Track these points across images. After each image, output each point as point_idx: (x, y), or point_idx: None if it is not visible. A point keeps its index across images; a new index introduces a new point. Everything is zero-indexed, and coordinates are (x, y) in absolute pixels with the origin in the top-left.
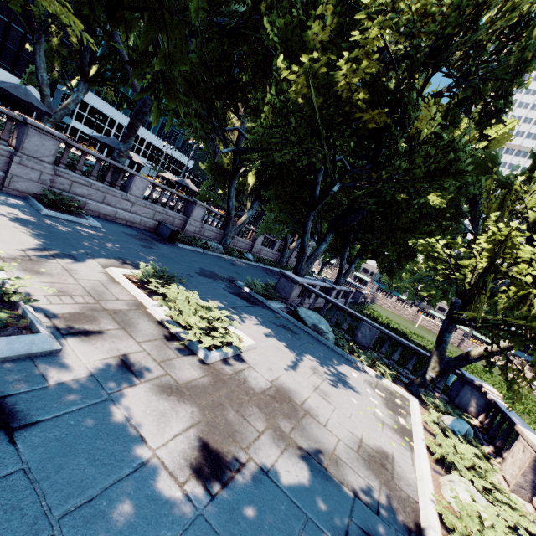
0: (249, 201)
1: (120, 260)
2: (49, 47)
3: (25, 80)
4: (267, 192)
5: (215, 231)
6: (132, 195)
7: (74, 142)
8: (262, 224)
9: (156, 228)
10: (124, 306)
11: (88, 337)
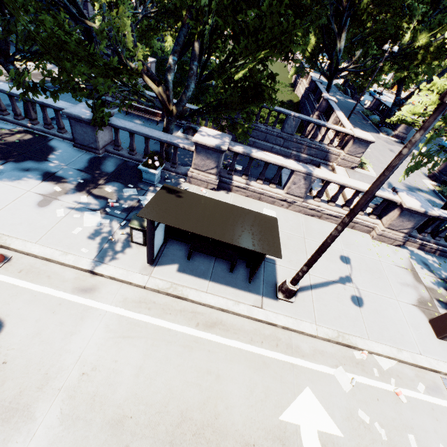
0: None
1: None
2: None
3: None
4: None
5: None
6: None
7: None
8: None
9: None
10: None
11: None
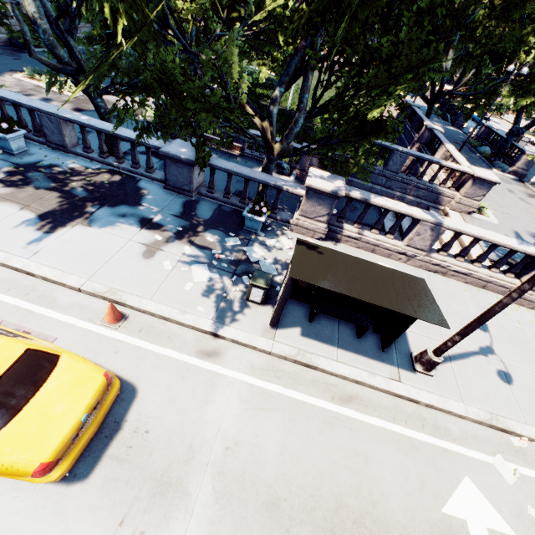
0: None
1: (13, 71)
2: None
3: None
4: None
5: None
6: None
7: None
8: None
9: (9, 41)
10: (33, 87)
11: (30, 95)
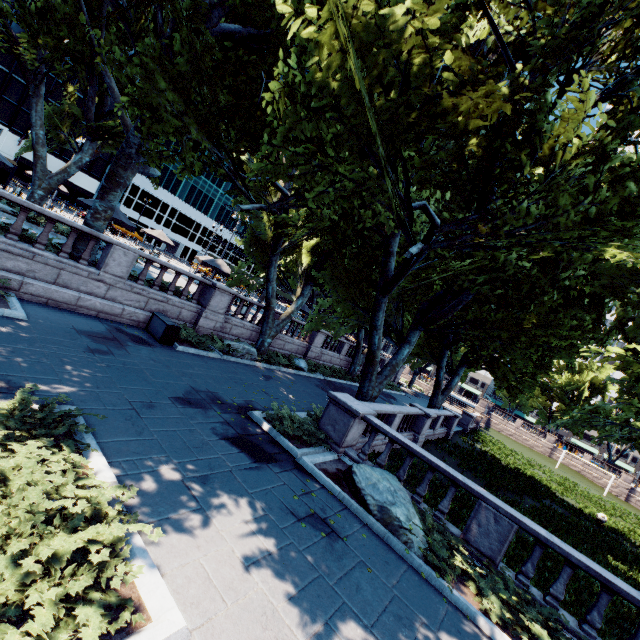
0: (299, 286)
1: None
2: (61, 107)
3: (27, 145)
4: (321, 271)
5: (249, 328)
6: (109, 273)
7: (5, 192)
8: (312, 316)
9: (148, 322)
10: None
11: None
